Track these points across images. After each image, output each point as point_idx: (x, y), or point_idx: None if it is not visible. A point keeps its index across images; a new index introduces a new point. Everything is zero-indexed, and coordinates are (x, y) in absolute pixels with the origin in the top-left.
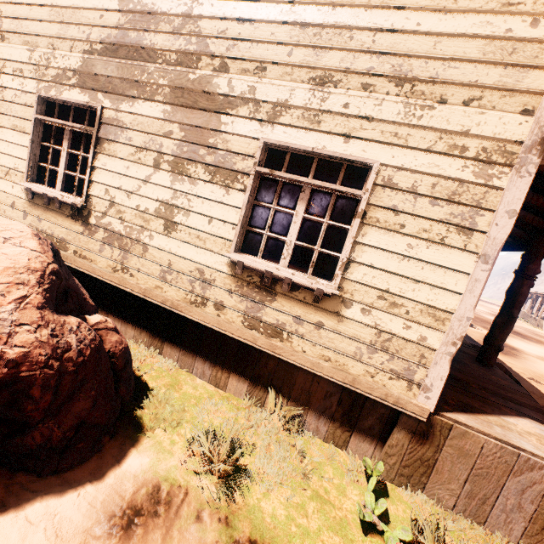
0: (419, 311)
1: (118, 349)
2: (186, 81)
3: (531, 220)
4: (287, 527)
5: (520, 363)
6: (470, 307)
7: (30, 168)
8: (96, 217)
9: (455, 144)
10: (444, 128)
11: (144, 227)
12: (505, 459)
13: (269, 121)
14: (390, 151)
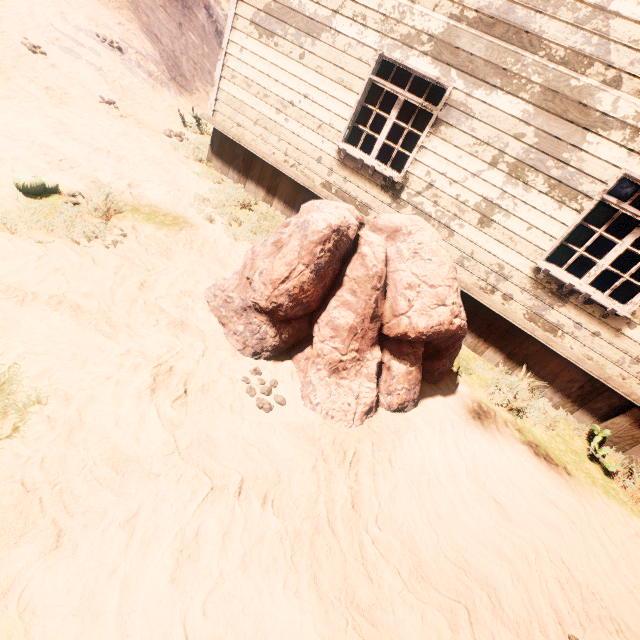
0: None
1: None
2: (565, 86)
3: None
4: (550, 444)
5: None
6: None
7: (347, 129)
8: (408, 194)
9: None
10: None
11: (457, 216)
12: None
13: (639, 154)
14: None
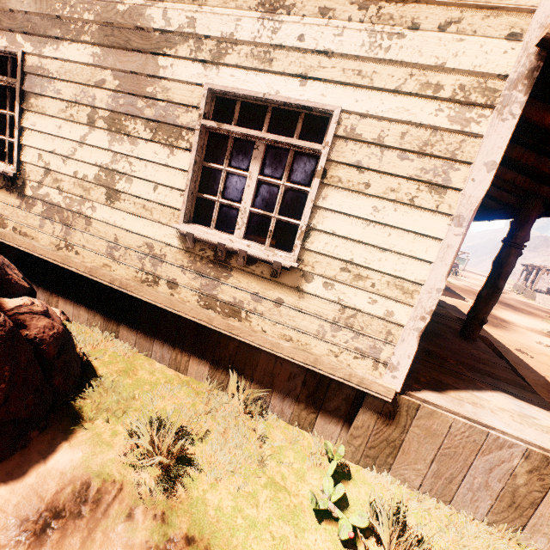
0: (386, 283)
1: (48, 335)
2: (115, 14)
3: (522, 183)
4: (232, 519)
5: (509, 335)
6: (441, 277)
7: None
8: (32, 187)
9: (428, 81)
10: (416, 62)
11: (84, 197)
12: (473, 438)
13: (214, 62)
14: (353, 94)
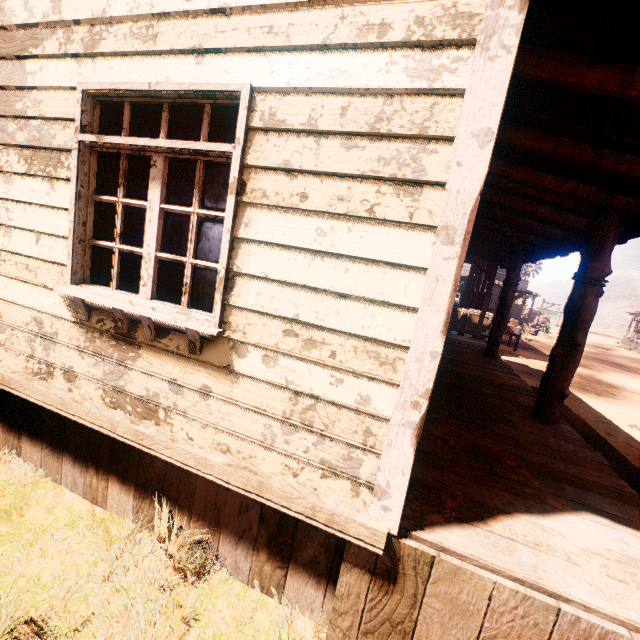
0: (352, 350)
1: None
2: None
3: (586, 194)
4: None
5: (619, 405)
6: (434, 332)
7: None
8: None
9: (368, 22)
10: None
11: None
12: (534, 620)
13: (88, 54)
14: (267, 63)
